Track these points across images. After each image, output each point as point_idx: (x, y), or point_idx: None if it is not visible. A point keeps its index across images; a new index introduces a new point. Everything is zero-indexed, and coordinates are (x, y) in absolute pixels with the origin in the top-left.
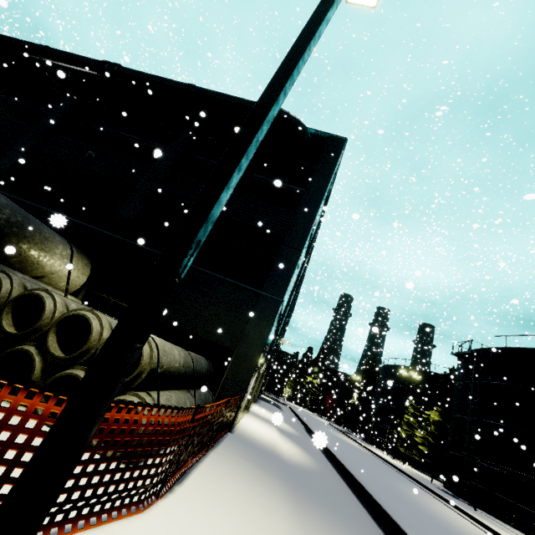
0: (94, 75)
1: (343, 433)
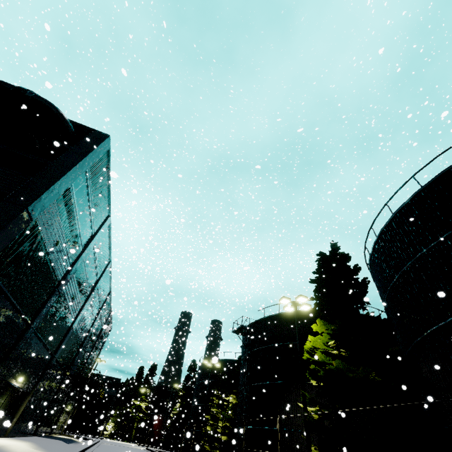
0: None
1: (154, 451)
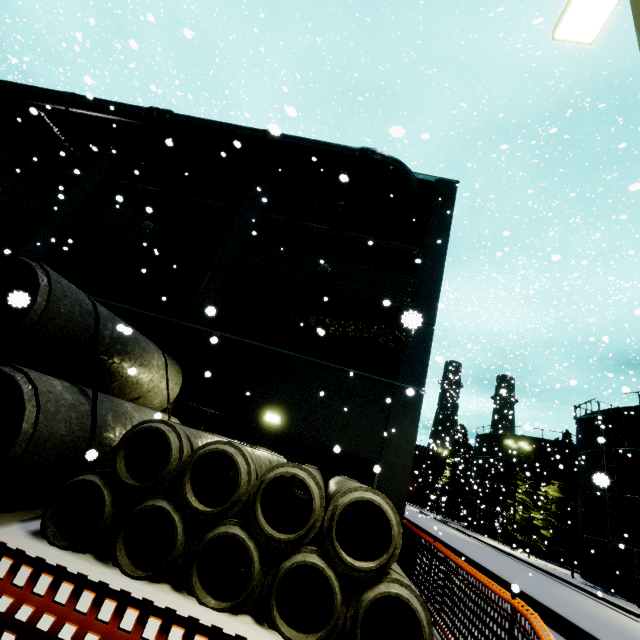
0: (139, 126)
1: (444, 523)
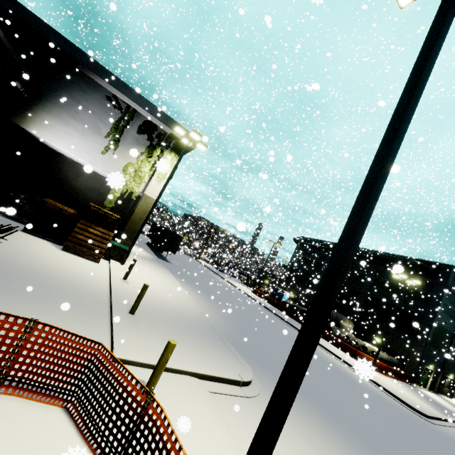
0: None
1: None
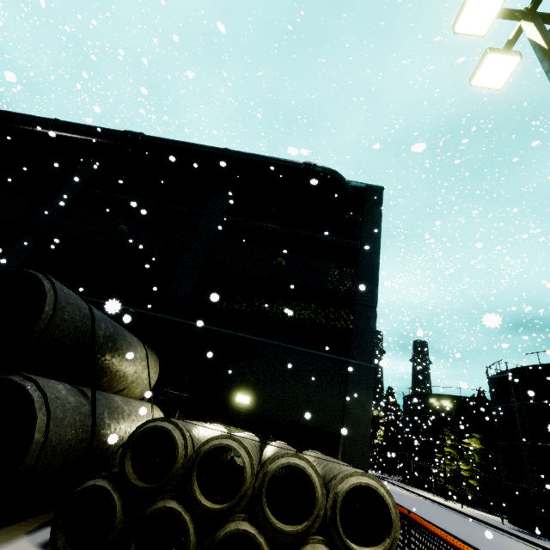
0: (115, 145)
1: (384, 480)
